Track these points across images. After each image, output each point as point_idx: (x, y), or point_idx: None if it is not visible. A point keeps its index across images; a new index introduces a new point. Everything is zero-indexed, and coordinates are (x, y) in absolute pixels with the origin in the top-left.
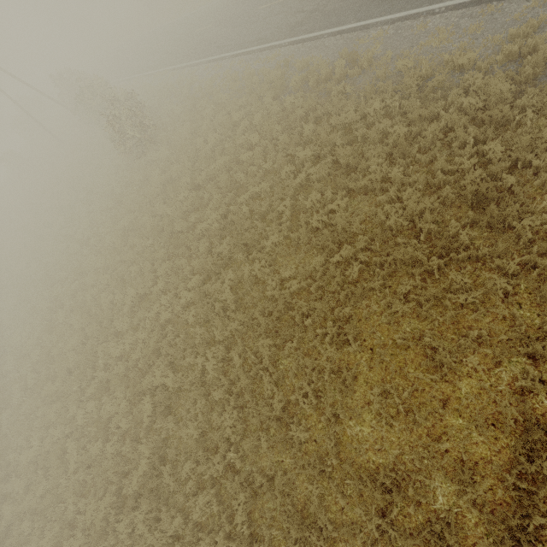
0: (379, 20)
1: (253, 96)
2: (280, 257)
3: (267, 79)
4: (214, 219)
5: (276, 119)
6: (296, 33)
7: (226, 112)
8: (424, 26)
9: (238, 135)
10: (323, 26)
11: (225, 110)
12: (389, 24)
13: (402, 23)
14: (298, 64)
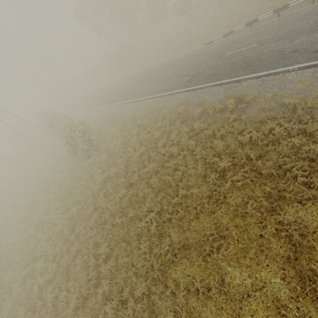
0: (247, 77)
1: (166, 121)
2: (228, 266)
3: (174, 111)
4: (151, 218)
5: (187, 136)
6: (187, 86)
7: (147, 131)
8: (286, 78)
9: (160, 147)
10: (206, 82)
11: (145, 130)
12: (255, 78)
13: (265, 77)
14: (195, 102)
